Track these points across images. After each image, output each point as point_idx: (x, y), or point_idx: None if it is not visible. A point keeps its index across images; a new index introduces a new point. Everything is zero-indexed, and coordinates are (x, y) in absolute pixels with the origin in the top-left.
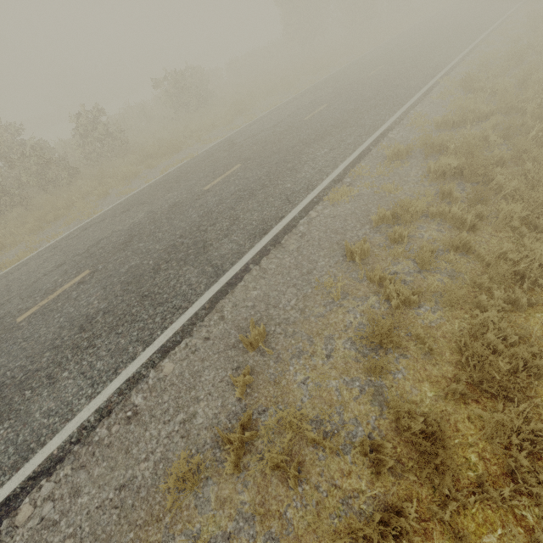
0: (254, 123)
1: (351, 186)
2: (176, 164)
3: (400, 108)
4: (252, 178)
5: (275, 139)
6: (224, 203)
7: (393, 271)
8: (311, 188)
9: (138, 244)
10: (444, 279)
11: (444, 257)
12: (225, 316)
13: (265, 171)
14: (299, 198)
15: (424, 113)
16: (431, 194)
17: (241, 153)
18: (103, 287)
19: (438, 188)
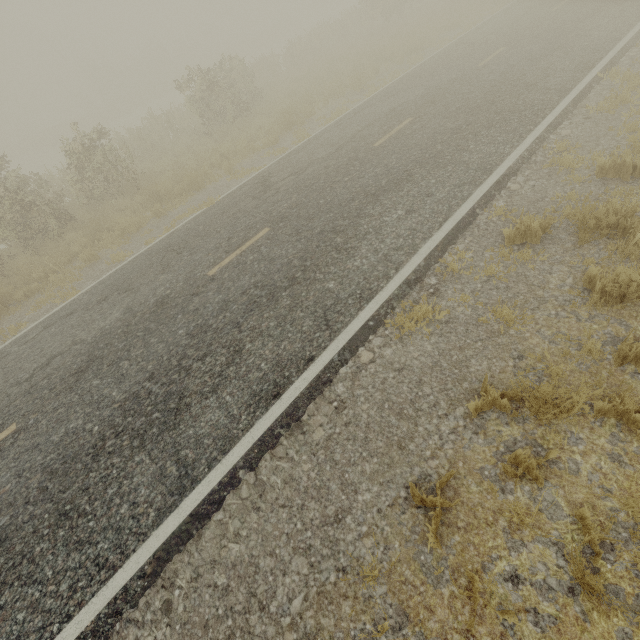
0: (304, 147)
1: (437, 295)
2: (191, 212)
3: (532, 129)
4: (279, 261)
5: (326, 182)
6: (228, 310)
7: (509, 568)
8: (367, 297)
9: (92, 381)
10: (634, 635)
11: (632, 558)
12: (174, 602)
13: (300, 249)
14: (345, 316)
15: (574, 140)
16: (595, 351)
17: (274, 206)
18: (18, 472)
19: (608, 329)
